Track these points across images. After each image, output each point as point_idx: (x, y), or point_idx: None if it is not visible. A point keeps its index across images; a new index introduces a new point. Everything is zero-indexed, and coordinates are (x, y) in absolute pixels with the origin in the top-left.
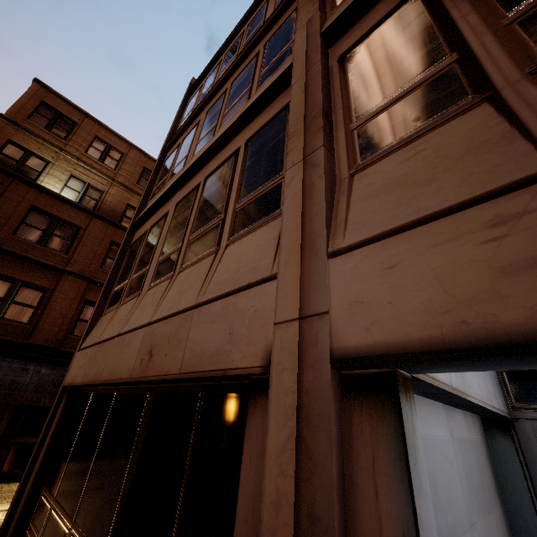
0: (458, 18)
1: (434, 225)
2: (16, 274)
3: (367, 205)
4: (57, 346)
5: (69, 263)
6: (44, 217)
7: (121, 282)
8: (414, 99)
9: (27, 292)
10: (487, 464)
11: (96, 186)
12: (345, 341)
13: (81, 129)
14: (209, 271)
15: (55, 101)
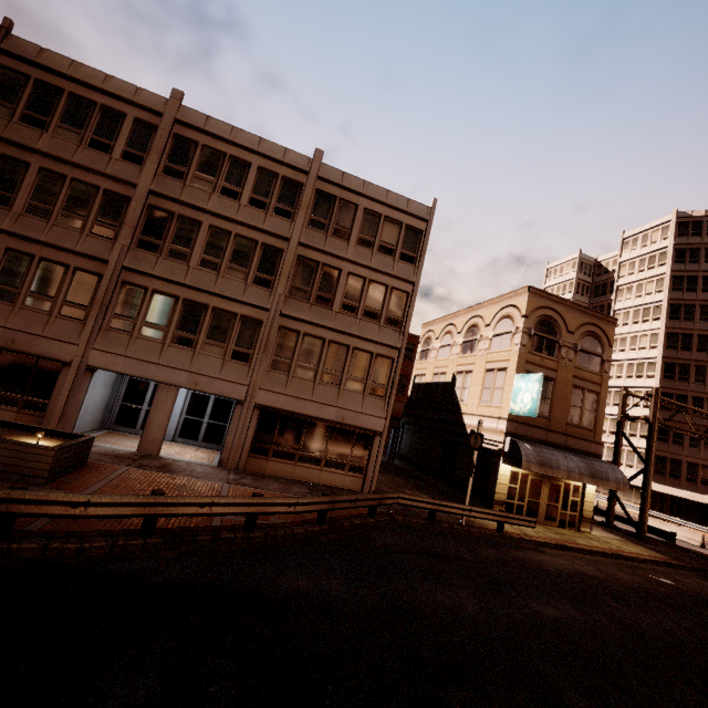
0: (142, 312)
1: (110, 354)
2: None
3: (105, 342)
4: None
5: None
6: None
7: None
8: (125, 323)
9: None
10: (113, 381)
11: None
12: (90, 364)
13: None
14: (48, 324)
15: None
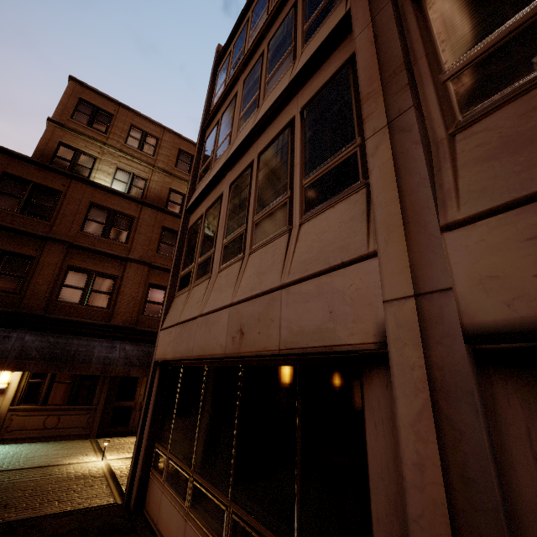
0: None
1: None
2: (90, 266)
3: (484, 170)
4: (133, 326)
5: (130, 251)
6: (102, 212)
7: (186, 266)
8: (533, 32)
9: (101, 281)
10: None
11: (139, 175)
12: (479, 317)
13: (118, 120)
14: (287, 251)
15: (91, 95)
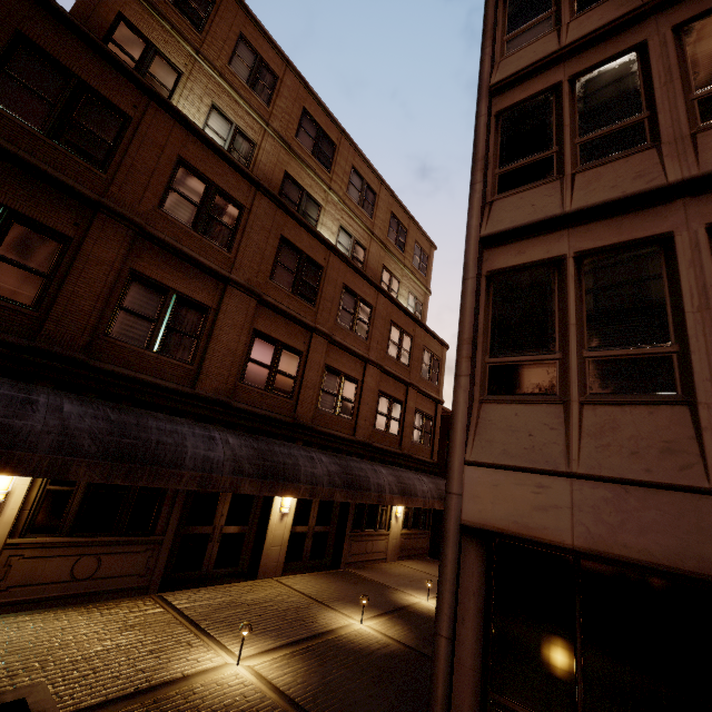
0: None
1: None
2: (168, 280)
3: None
4: (229, 400)
5: (232, 266)
6: (196, 181)
7: (516, 348)
8: None
9: (184, 311)
10: None
11: (245, 132)
12: None
13: (221, 15)
14: None
15: None
